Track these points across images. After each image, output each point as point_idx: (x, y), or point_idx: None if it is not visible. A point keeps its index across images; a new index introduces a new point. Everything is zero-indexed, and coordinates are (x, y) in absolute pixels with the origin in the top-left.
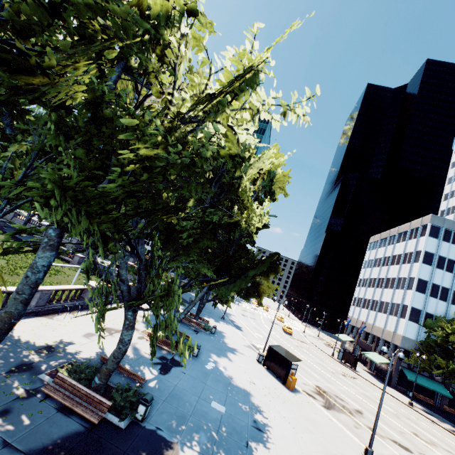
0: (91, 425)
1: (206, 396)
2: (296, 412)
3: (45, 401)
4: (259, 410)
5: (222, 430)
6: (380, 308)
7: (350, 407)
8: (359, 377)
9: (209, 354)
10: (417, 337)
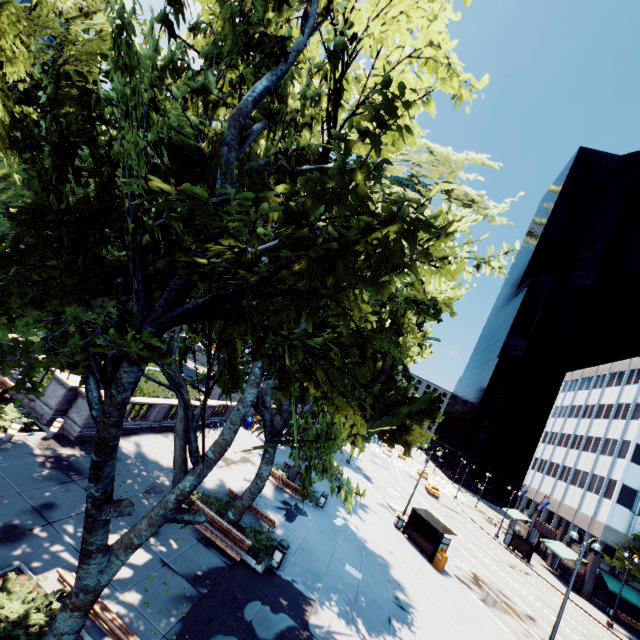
0: (230, 562)
1: (339, 556)
2: (447, 599)
3: (184, 528)
4: (400, 586)
5: (360, 598)
6: (574, 478)
7: (518, 609)
8: (534, 573)
9: (336, 507)
10: (628, 529)
